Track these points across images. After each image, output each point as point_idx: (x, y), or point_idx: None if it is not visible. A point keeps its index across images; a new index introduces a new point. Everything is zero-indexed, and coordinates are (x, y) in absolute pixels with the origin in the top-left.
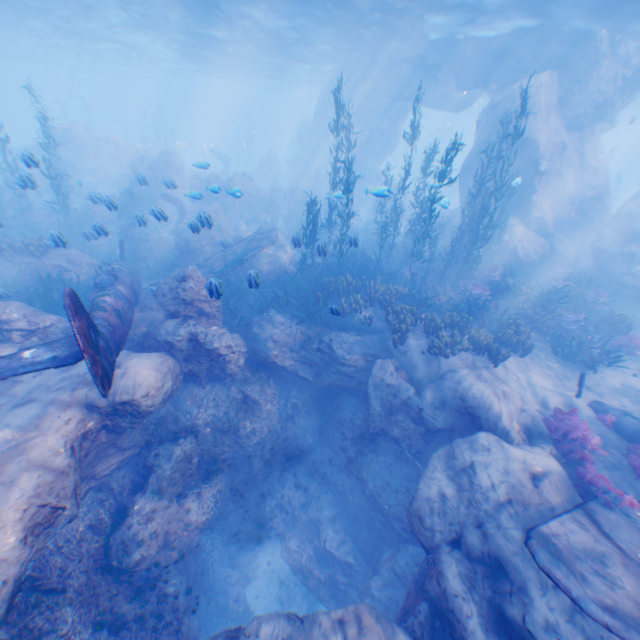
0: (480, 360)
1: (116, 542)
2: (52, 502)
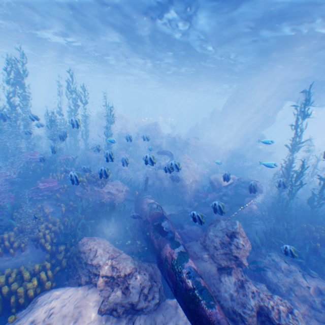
0: None
1: None
2: None
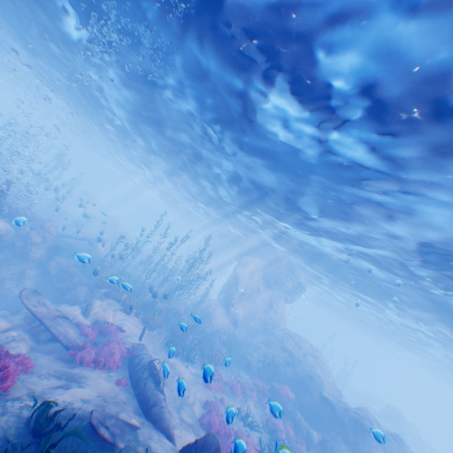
0: (120, 307)
1: None
2: None
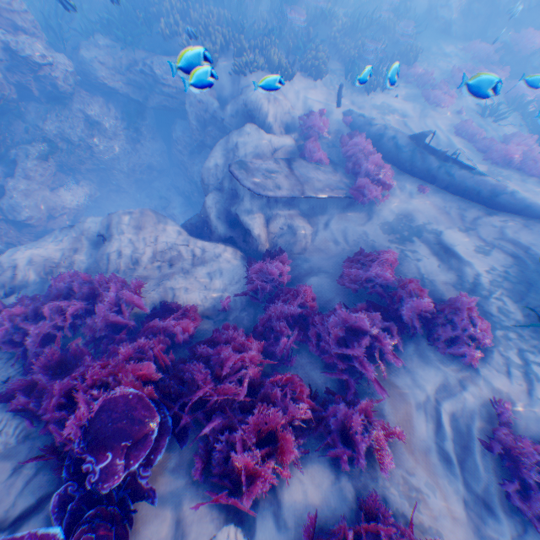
0: None
1: (7, 207)
2: None
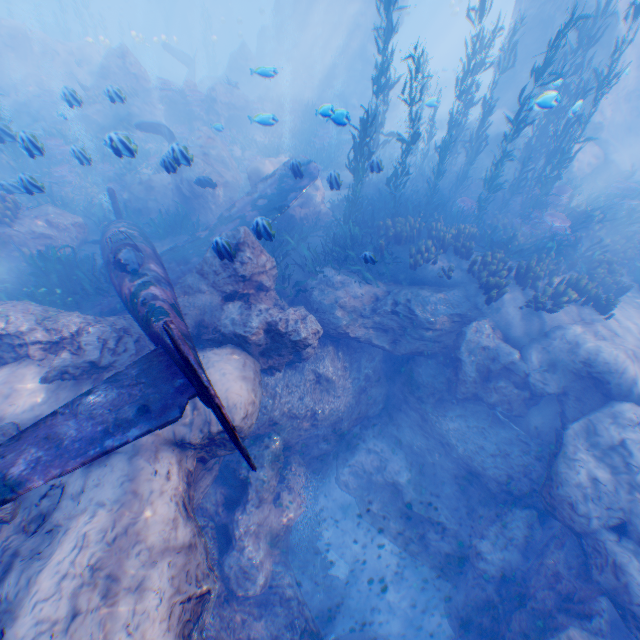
0: (586, 311)
1: (234, 571)
2: (195, 592)
